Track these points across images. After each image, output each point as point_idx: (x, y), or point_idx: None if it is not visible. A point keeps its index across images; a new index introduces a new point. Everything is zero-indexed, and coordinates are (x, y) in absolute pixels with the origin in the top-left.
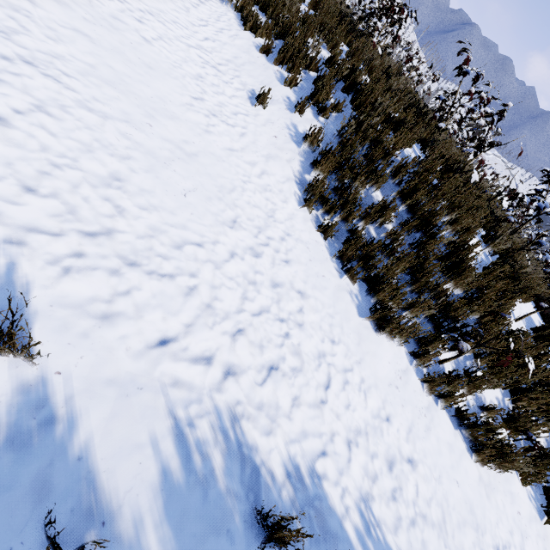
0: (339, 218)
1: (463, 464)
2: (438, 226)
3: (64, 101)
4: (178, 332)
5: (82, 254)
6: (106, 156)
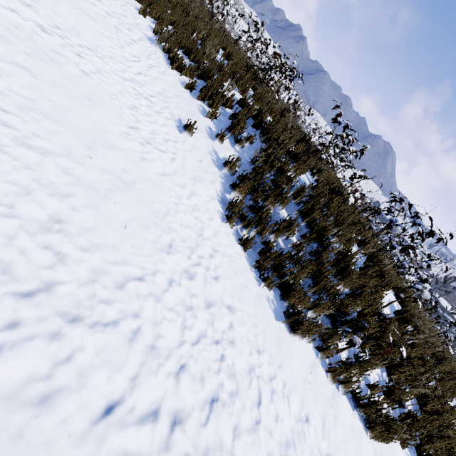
0: (255, 232)
1: (363, 444)
2: (330, 239)
3: None
4: (124, 390)
5: (16, 323)
6: (45, 197)
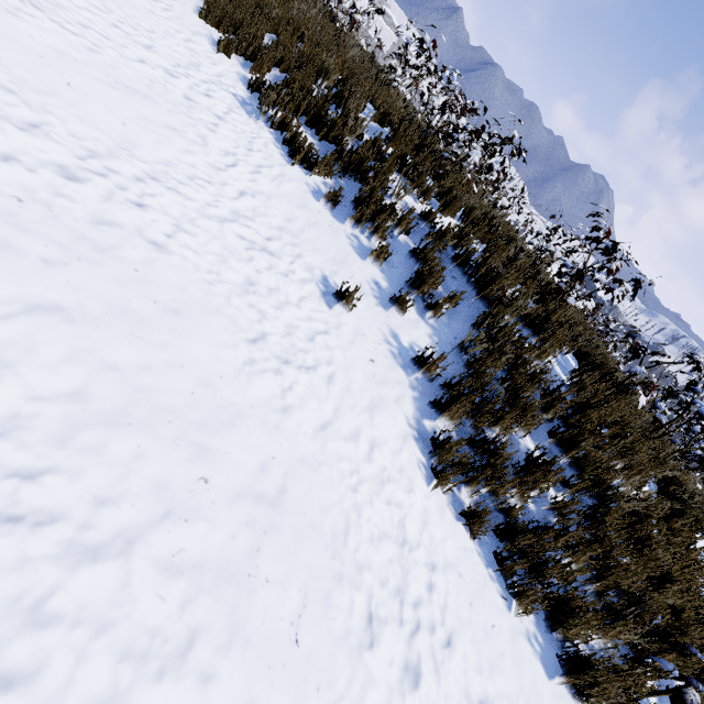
0: (484, 491)
1: None
2: (615, 486)
3: (35, 586)
4: None
5: None
6: (150, 695)
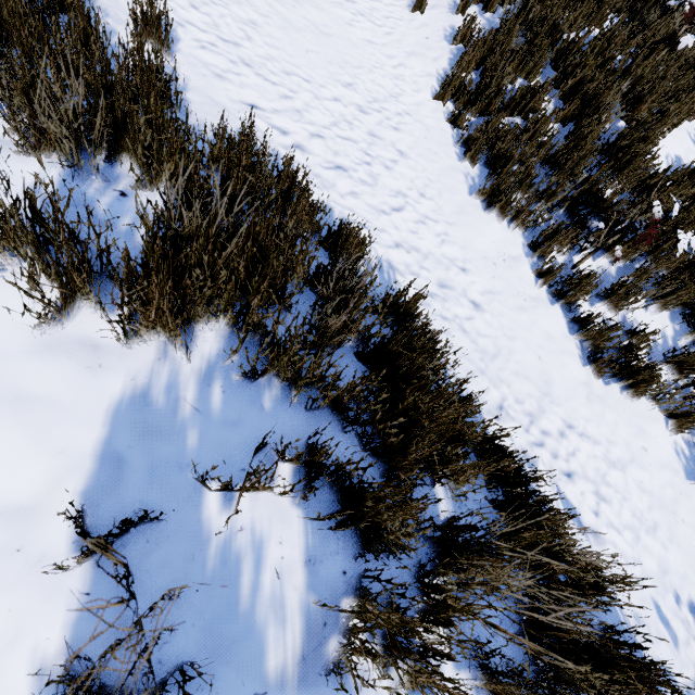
0: (478, 109)
1: (563, 358)
2: (607, 104)
3: None
4: (266, 109)
5: (215, 46)
6: (250, 11)
